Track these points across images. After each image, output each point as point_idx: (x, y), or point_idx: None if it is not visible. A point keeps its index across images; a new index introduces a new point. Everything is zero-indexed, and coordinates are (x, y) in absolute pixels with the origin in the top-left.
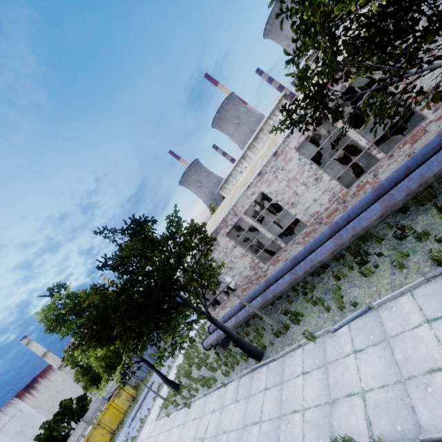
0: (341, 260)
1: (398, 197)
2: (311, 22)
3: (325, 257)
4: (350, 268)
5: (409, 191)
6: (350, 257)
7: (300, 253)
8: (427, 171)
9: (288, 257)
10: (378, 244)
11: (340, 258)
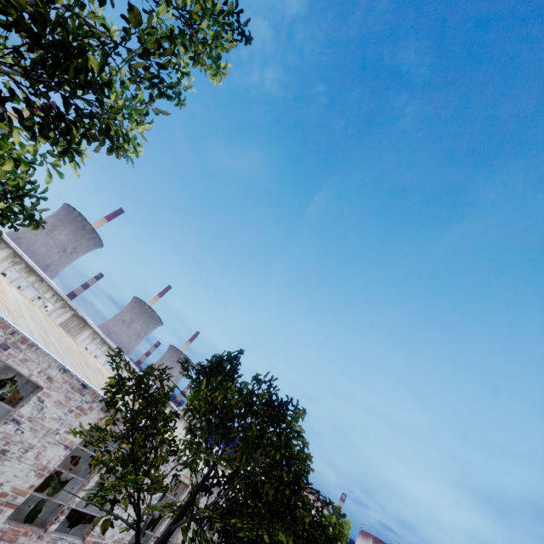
0: None
1: None
2: None
3: None
4: None
5: None
6: None
7: None
8: None
9: None
10: None
11: None
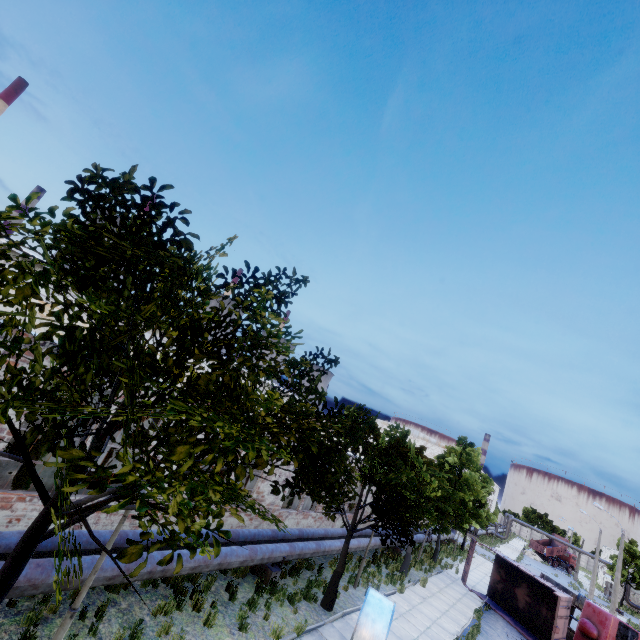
0: (149, 587)
1: (259, 556)
2: (380, 449)
3: (185, 568)
4: (178, 605)
5: (264, 556)
6: (165, 589)
7: (137, 535)
8: (275, 551)
9: (30, 516)
10: (202, 591)
11: (154, 583)
